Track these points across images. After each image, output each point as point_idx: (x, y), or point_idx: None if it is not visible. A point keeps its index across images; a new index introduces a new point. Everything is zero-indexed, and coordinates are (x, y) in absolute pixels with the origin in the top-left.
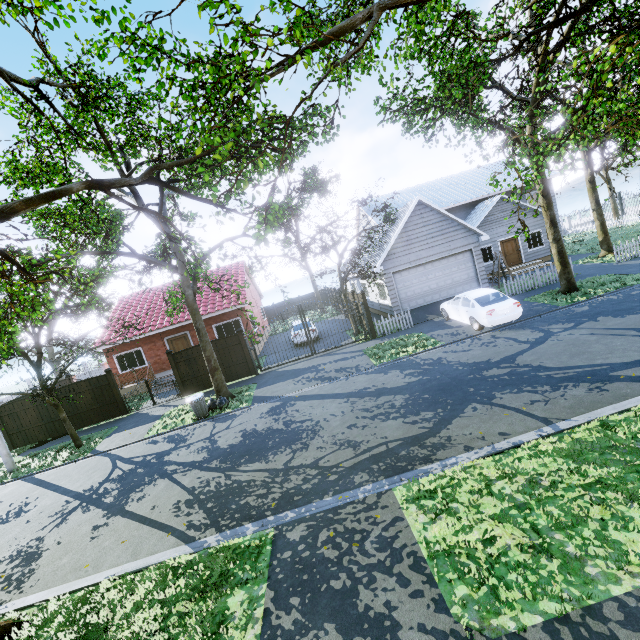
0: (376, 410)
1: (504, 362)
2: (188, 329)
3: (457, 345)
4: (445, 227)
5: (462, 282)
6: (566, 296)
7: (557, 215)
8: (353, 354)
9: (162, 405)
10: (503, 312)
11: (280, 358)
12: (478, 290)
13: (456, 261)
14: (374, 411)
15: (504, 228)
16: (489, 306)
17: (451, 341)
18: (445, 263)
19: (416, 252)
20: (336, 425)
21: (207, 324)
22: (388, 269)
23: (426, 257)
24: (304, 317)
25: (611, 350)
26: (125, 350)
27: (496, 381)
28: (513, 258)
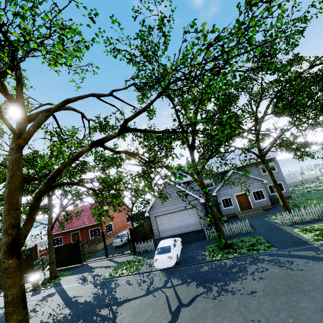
0: (50, 318)
1: (118, 304)
2: (80, 230)
3: (137, 276)
4: (181, 194)
5: (192, 224)
6: (218, 251)
7: (283, 177)
8: (113, 264)
9: (44, 272)
10: (162, 261)
11: (93, 257)
12: (167, 240)
13: (188, 212)
14: (49, 318)
15: (237, 188)
16: (158, 255)
17: (140, 272)
18: (182, 213)
19: (166, 206)
20: (32, 322)
21: (87, 228)
22: (152, 214)
23: (171, 209)
24: (104, 238)
25: (145, 319)
26: (56, 236)
27: (92, 320)
28: (245, 205)
